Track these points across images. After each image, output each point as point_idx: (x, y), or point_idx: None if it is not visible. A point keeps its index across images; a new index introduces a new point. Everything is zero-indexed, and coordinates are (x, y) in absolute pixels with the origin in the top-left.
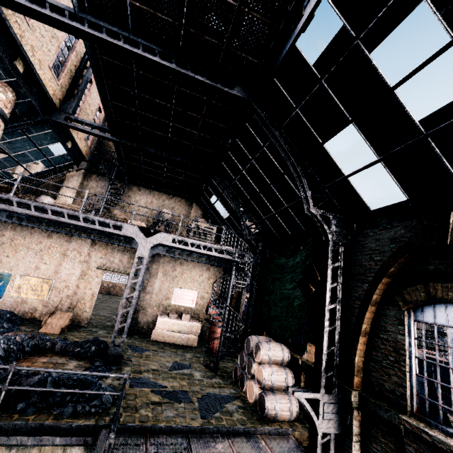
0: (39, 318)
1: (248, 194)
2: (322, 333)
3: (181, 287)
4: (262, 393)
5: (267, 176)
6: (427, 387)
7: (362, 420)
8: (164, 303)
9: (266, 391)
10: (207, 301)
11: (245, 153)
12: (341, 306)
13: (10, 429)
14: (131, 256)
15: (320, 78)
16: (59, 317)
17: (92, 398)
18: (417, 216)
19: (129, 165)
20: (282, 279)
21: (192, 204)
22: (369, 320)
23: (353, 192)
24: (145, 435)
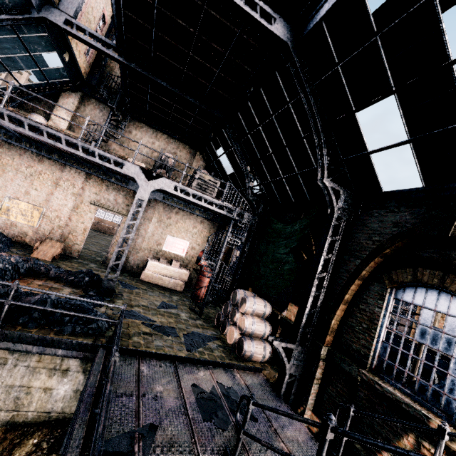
0: (29, 243)
1: (259, 152)
2: (308, 296)
3: (174, 236)
4: (242, 338)
5: (284, 137)
6: (389, 351)
7: (325, 369)
8: (156, 248)
9: (245, 336)
10: (197, 252)
11: (266, 106)
12: (330, 276)
13: (15, 337)
14: (126, 197)
15: (377, 32)
16: (51, 245)
17: (89, 322)
18: (427, 205)
19: (133, 96)
20: (276, 244)
21: (196, 153)
22: (352, 292)
23: (371, 170)
24: (138, 357)
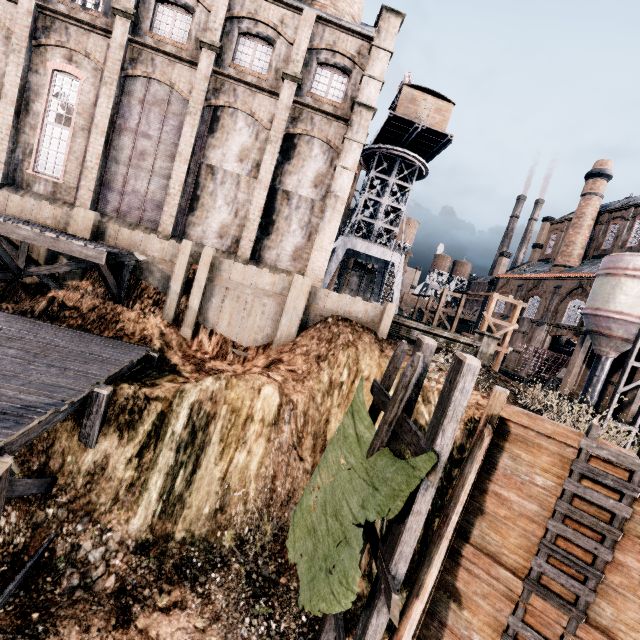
0: None
1: None
2: None
3: None
4: None
5: None
6: None
7: None
8: None
9: None
10: None
11: None
12: None
13: None
14: None
15: None
16: None
17: None
18: None
19: None
20: None
21: None
22: None
23: None
24: None
